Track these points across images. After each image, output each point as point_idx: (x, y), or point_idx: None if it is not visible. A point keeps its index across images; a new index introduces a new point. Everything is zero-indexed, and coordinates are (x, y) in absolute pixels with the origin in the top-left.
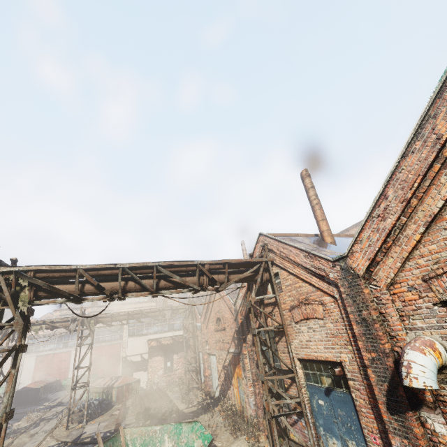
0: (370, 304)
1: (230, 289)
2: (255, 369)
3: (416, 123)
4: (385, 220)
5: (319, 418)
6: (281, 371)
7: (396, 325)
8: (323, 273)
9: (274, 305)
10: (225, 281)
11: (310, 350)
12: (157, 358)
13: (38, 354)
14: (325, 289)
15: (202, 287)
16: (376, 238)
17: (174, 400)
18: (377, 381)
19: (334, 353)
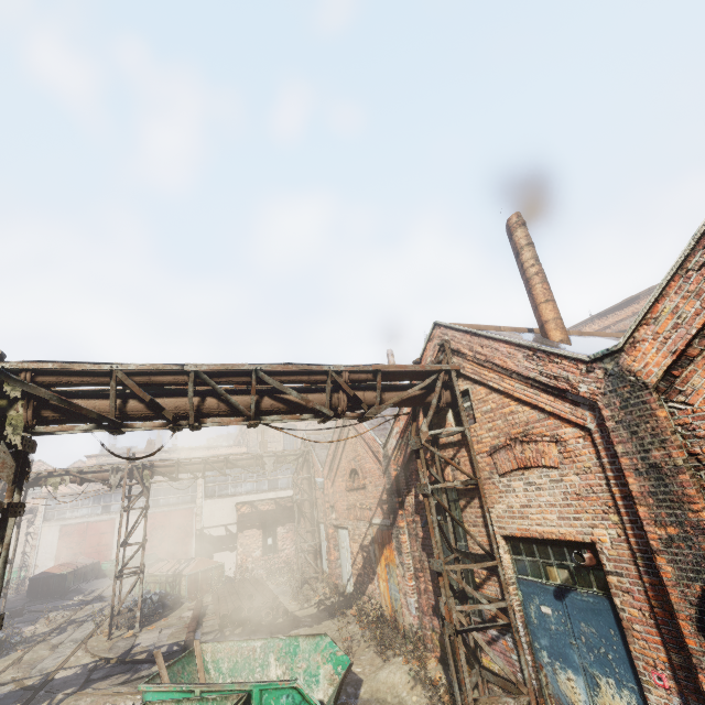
0: (671, 438)
1: (374, 423)
2: (420, 552)
3: None
4: None
5: (541, 635)
6: (471, 556)
7: None
8: (566, 385)
9: (459, 446)
10: (376, 402)
11: (528, 522)
12: (251, 532)
13: (63, 523)
14: (567, 414)
15: (335, 412)
16: (692, 311)
17: (279, 596)
18: (678, 579)
19: (580, 528)
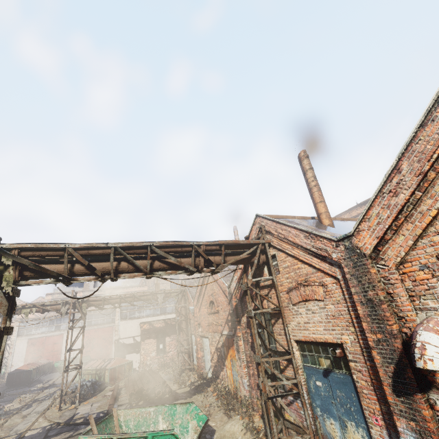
0: (377, 284)
1: (223, 272)
2: (250, 351)
3: (438, 88)
4: (397, 195)
5: (316, 398)
6: (277, 352)
7: (405, 306)
8: (325, 253)
9: (271, 287)
10: (221, 262)
11: (308, 332)
12: (149, 341)
13: (29, 337)
14: (327, 270)
15: (197, 268)
16: (386, 215)
17: (166, 381)
18: (382, 363)
19: (335, 335)
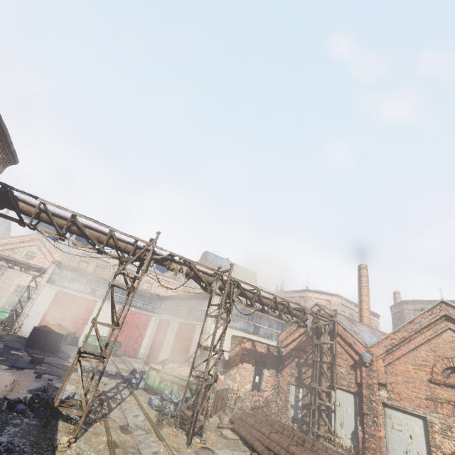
0: None
1: None
2: None
3: None
4: None
5: None
6: None
7: None
8: None
9: None
10: None
11: None
12: (248, 366)
13: (60, 289)
14: None
15: None
16: None
17: None
18: None
19: None
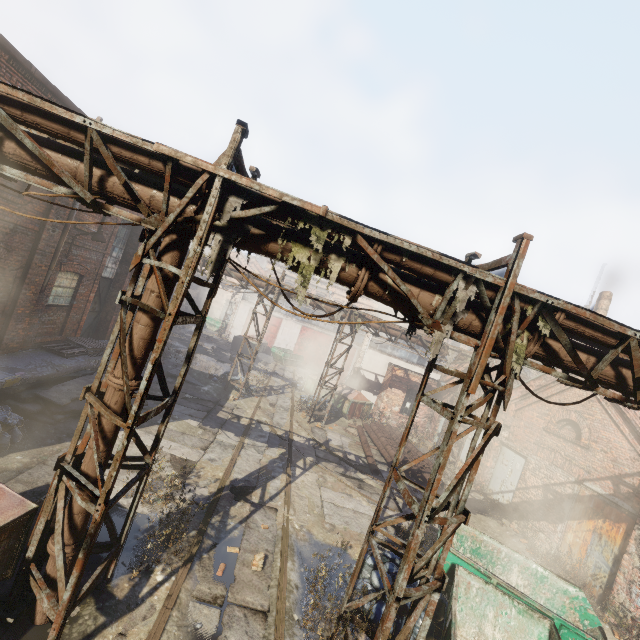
0: None
1: None
2: None
3: None
4: None
5: None
6: None
7: None
8: None
9: None
10: None
11: None
12: (397, 391)
13: (252, 306)
14: None
15: None
16: None
17: None
18: None
19: None
